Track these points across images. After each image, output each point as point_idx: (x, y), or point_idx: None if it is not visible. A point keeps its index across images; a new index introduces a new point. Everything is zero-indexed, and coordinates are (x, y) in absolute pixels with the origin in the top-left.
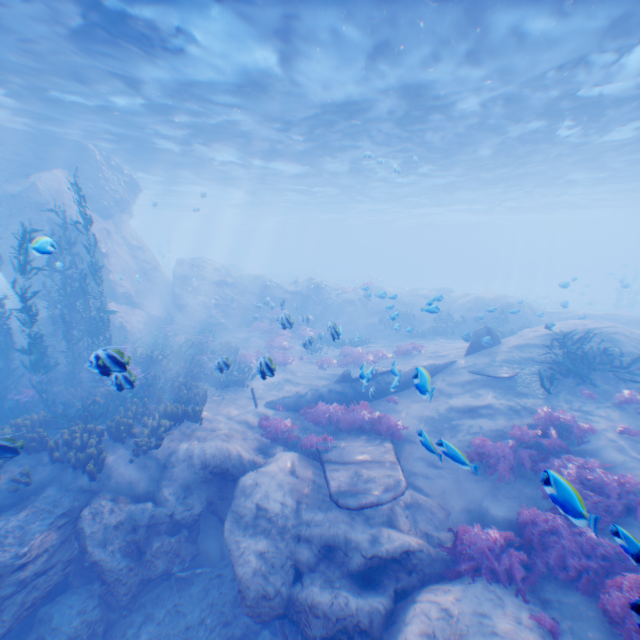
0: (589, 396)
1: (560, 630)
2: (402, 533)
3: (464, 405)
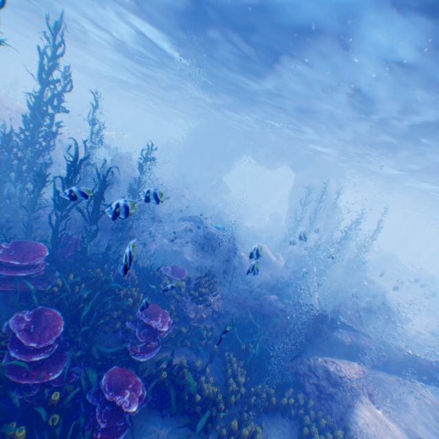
0: None
1: None
2: None
3: None
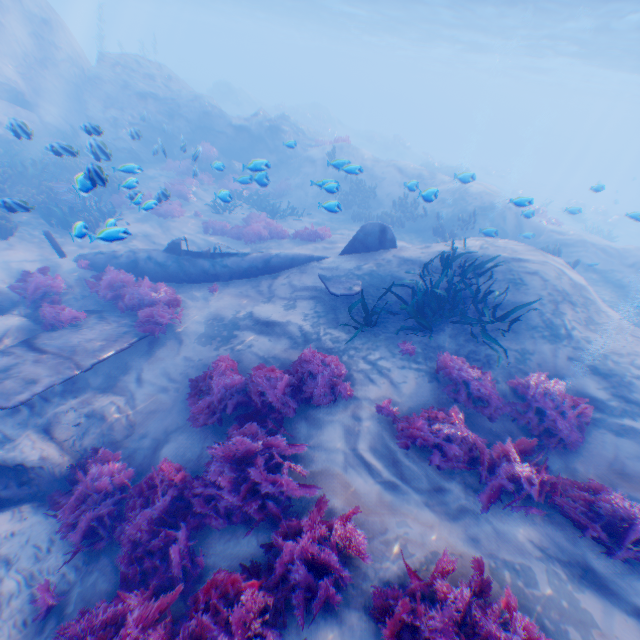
0: (408, 351)
1: (59, 613)
2: (42, 443)
3: (267, 317)
